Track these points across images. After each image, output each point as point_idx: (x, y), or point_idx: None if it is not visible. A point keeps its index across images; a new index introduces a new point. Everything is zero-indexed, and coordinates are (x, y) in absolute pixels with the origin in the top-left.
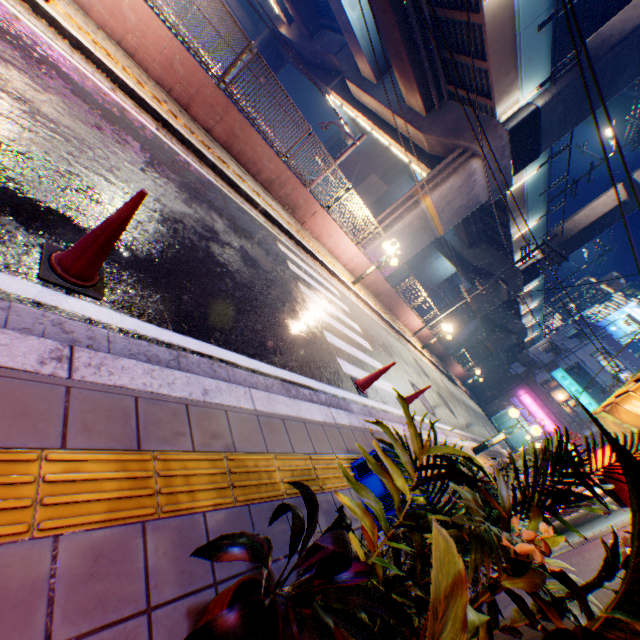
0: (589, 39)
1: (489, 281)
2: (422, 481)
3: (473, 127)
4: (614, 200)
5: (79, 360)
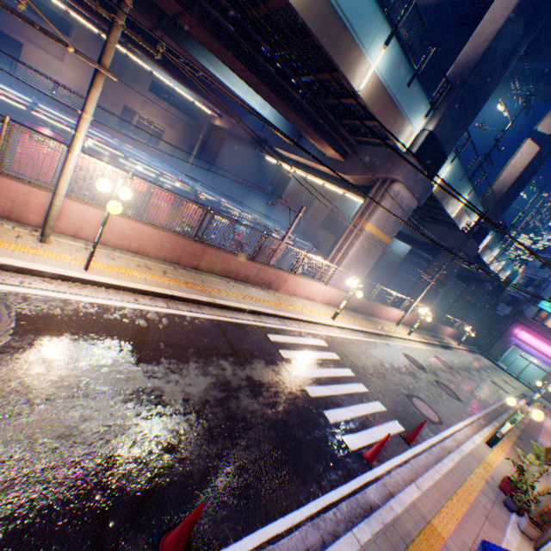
0: (451, 69)
1: (445, 263)
2: None
3: (384, 161)
4: (528, 154)
5: None
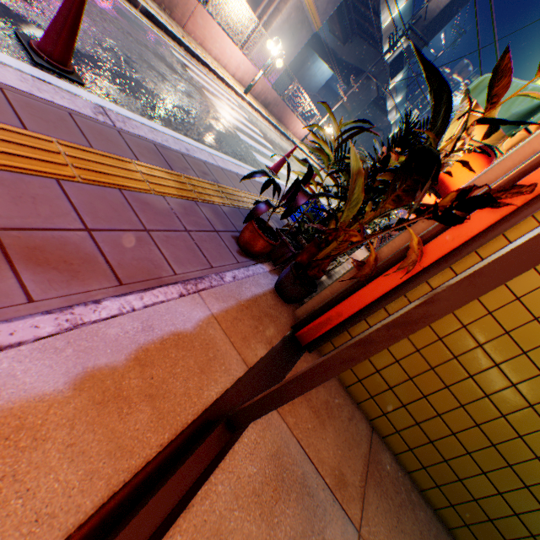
0: None
1: (362, 78)
2: (339, 145)
3: None
4: None
5: (112, 117)
